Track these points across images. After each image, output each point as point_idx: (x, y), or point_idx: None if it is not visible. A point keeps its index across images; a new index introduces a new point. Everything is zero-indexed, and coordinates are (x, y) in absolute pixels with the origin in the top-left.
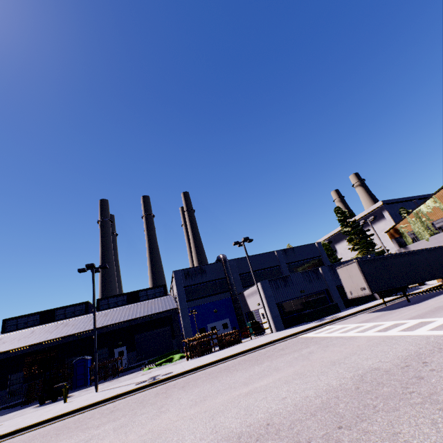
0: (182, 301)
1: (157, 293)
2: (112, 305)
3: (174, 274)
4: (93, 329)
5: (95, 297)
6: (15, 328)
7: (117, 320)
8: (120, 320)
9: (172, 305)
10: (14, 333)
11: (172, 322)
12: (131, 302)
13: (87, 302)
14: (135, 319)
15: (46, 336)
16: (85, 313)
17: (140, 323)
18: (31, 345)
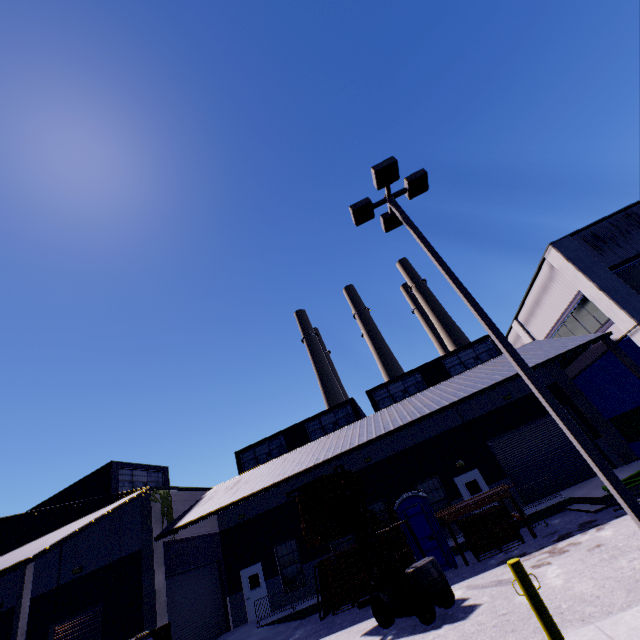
0: (629, 302)
1: (482, 355)
2: (399, 397)
3: (556, 250)
4: (497, 342)
5: (437, 256)
6: (255, 464)
7: (451, 398)
8: (459, 396)
9: (578, 338)
10: (256, 468)
11: (566, 398)
12: (435, 382)
13: (351, 399)
14: (500, 384)
15: (313, 457)
16: (355, 420)
17: (486, 414)
18: (294, 475)
